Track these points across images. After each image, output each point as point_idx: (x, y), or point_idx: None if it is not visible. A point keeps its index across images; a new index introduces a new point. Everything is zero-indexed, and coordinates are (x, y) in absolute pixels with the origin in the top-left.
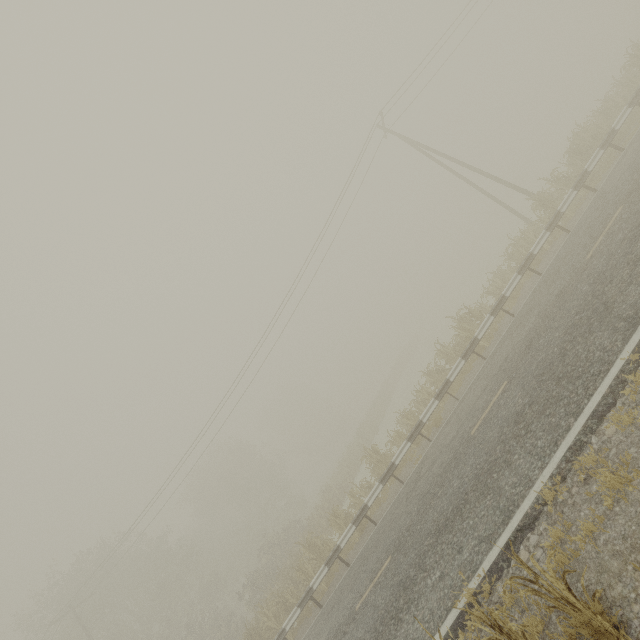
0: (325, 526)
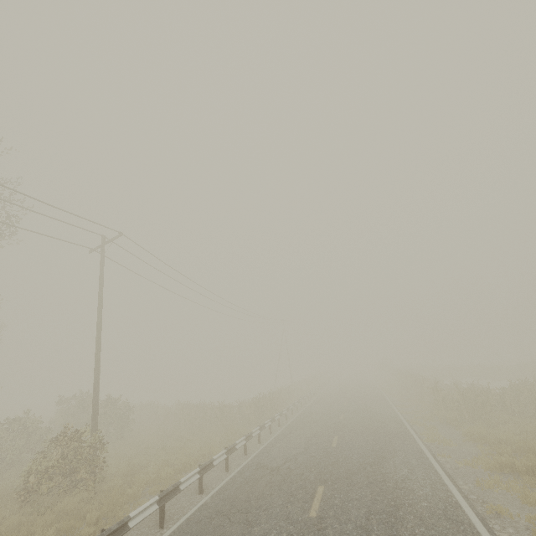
0: None
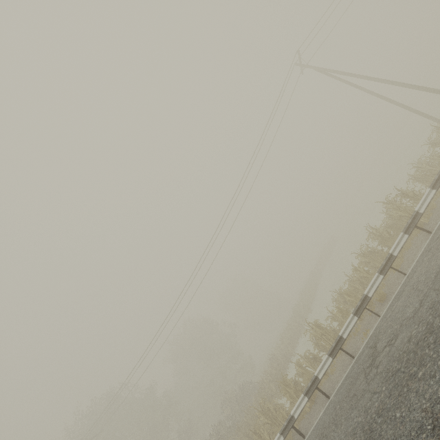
0: (274, 390)
